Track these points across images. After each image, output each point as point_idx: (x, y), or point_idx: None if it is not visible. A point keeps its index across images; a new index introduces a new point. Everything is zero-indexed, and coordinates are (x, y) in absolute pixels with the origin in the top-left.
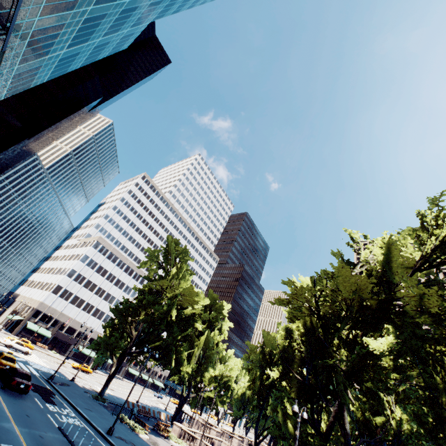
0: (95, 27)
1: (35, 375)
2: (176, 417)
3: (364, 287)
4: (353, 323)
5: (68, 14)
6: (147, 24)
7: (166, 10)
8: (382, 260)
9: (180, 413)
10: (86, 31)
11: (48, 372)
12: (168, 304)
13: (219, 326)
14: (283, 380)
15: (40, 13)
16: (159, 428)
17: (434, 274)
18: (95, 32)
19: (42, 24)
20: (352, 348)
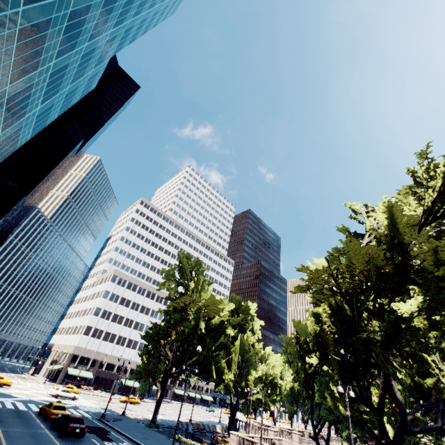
0: (61, 78)
1: (87, 418)
2: (231, 426)
3: (376, 255)
4: (376, 292)
5: (35, 75)
6: (108, 60)
7: (123, 43)
8: (388, 224)
9: (235, 422)
10: (54, 84)
11: (98, 412)
12: (195, 318)
13: (251, 327)
14: (323, 364)
15: (10, 81)
16: (217, 441)
17: (444, 225)
18: (63, 82)
19: (13, 90)
20: (382, 316)
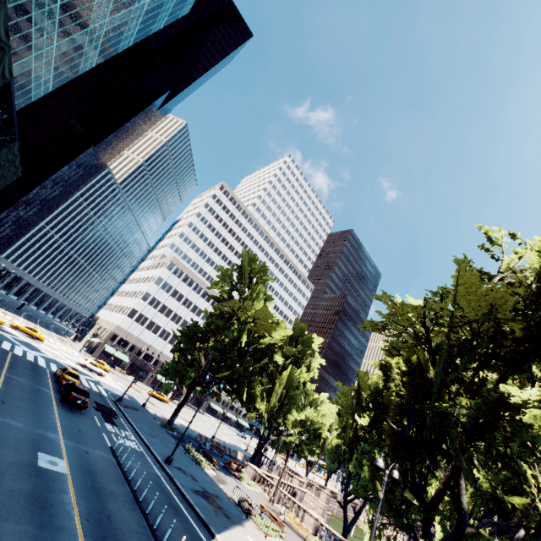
0: None
1: (103, 396)
2: (254, 458)
3: (502, 306)
4: (481, 360)
5: None
6: None
7: None
8: (539, 267)
9: (260, 455)
10: None
11: (119, 395)
12: (239, 330)
13: (308, 363)
14: (373, 428)
15: None
16: (230, 467)
17: None
18: None
19: None
20: (478, 395)
